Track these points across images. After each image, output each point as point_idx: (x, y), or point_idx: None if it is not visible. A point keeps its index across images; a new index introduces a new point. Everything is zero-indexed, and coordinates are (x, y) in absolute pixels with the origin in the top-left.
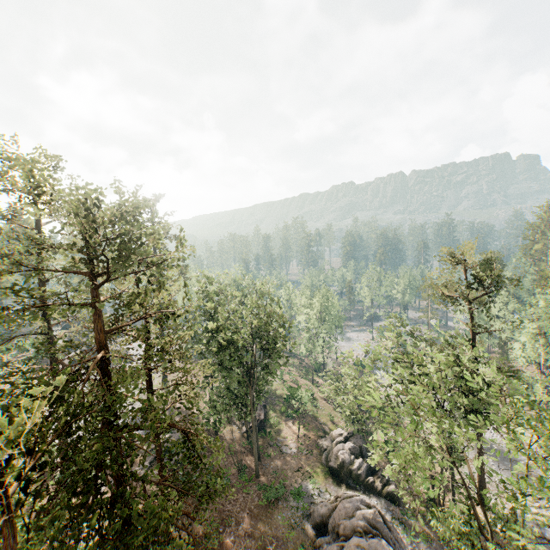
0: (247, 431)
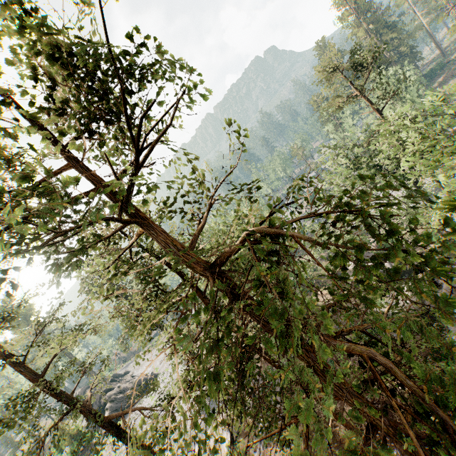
0: None
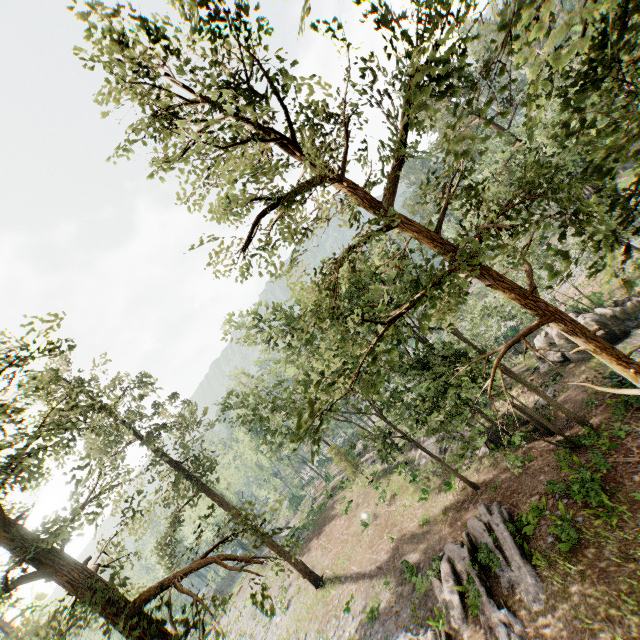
0: (495, 435)
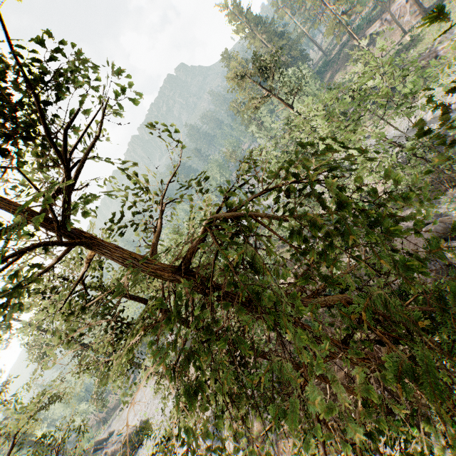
0: None
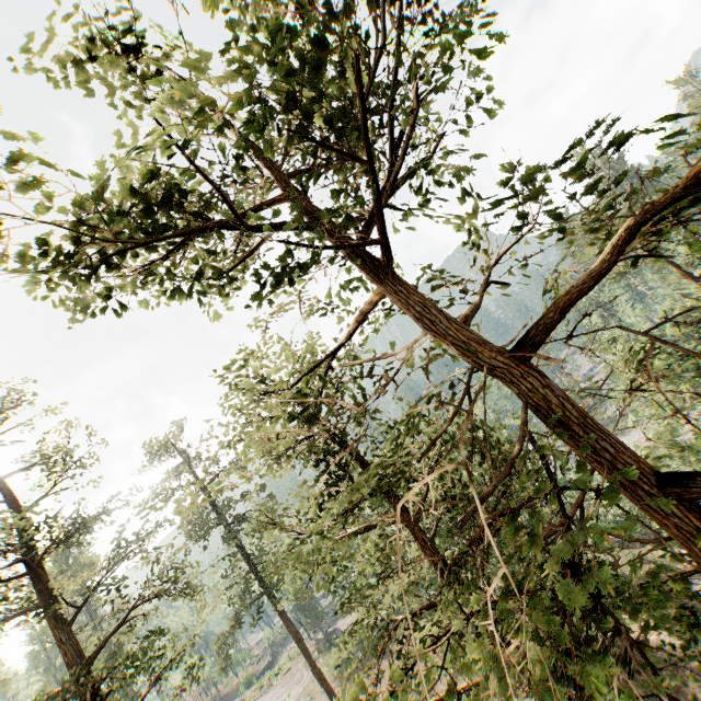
0: None
